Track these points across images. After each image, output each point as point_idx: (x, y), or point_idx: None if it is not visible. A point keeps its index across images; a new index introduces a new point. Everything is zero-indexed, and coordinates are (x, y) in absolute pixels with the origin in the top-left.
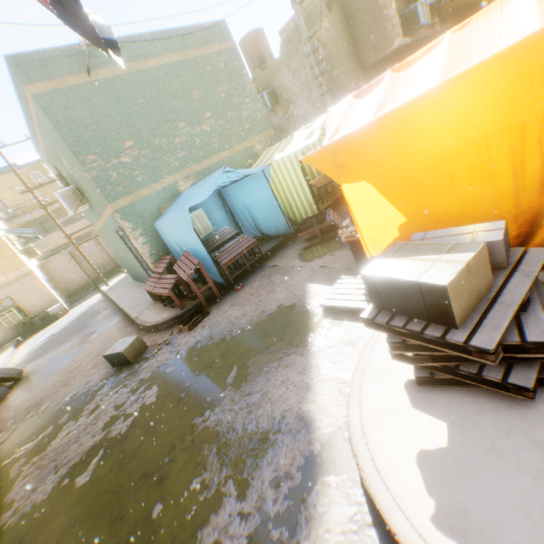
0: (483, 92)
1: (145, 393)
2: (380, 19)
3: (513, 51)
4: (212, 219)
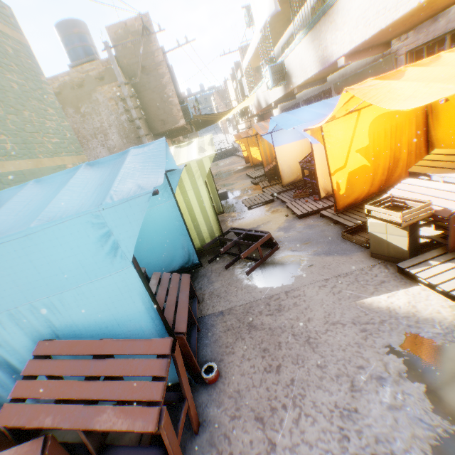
0: None
1: None
2: (167, 102)
3: None
4: None
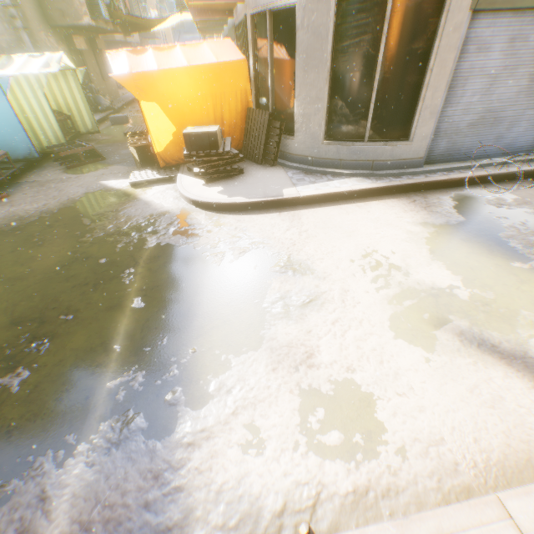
0: (204, 77)
1: None
2: None
3: (212, 66)
4: None
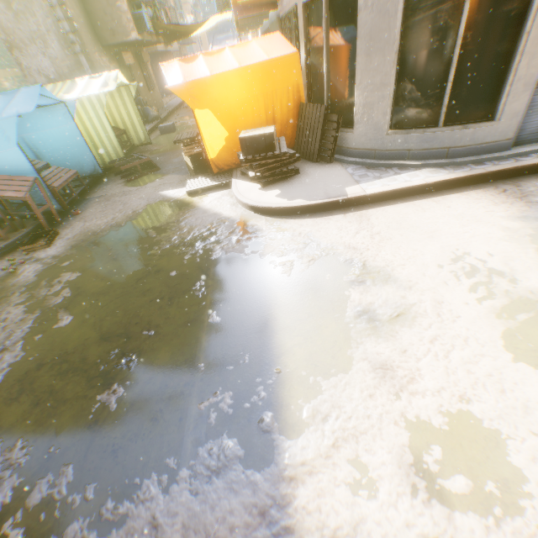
0: (255, 76)
1: (57, 280)
2: (115, 8)
3: (263, 64)
4: None
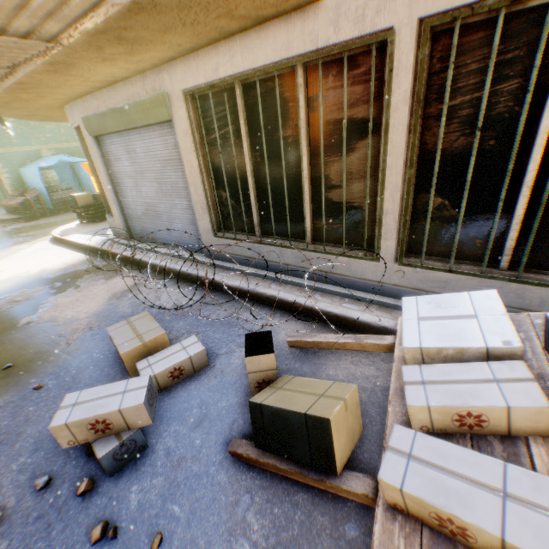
0: None
1: None
2: None
3: None
4: (63, 178)
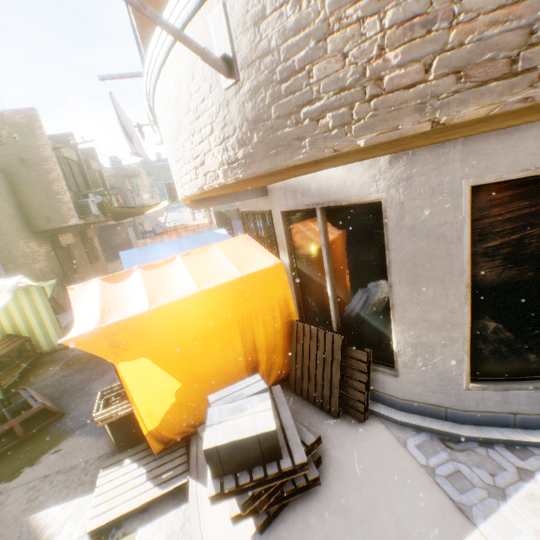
0: (224, 299)
1: None
2: (55, 198)
3: (234, 282)
4: None
